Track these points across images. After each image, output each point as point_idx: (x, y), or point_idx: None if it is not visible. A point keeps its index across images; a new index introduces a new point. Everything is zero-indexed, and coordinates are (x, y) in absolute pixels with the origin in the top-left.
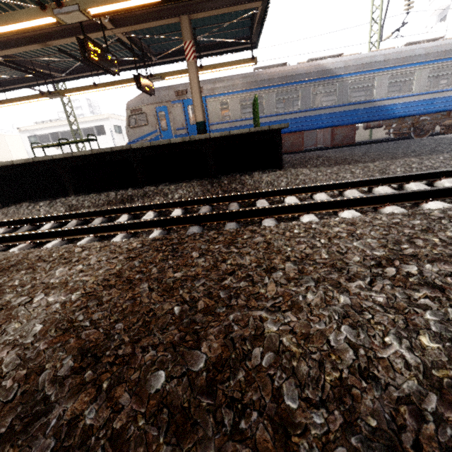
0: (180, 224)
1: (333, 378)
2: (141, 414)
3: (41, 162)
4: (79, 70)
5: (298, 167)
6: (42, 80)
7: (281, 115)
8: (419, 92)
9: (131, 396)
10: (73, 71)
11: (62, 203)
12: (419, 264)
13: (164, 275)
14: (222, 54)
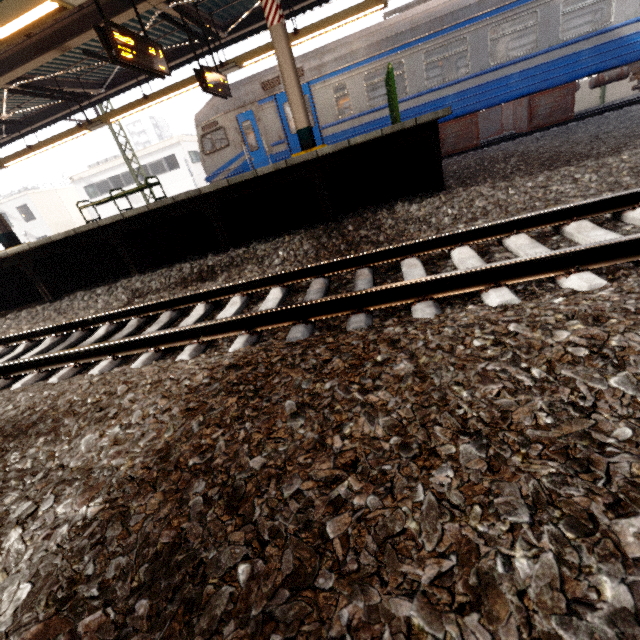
0: (276, 322)
1: None
2: None
3: (86, 233)
4: (122, 79)
5: (472, 184)
6: (77, 105)
7: (437, 90)
8: None
9: None
10: (115, 82)
11: (124, 288)
12: None
13: (234, 460)
14: None
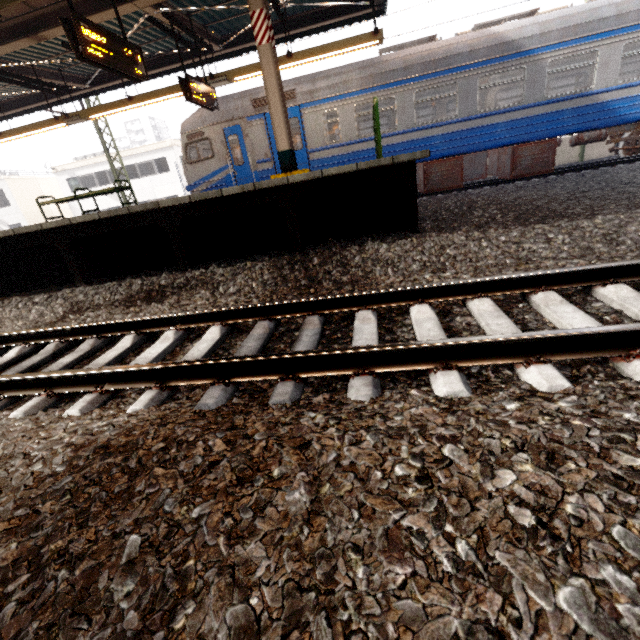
0: (195, 377)
1: None
2: None
3: (28, 235)
4: (109, 77)
5: (446, 230)
6: (58, 97)
7: (425, 129)
8: None
9: None
10: (101, 79)
11: (65, 299)
12: None
13: None
14: (326, 29)
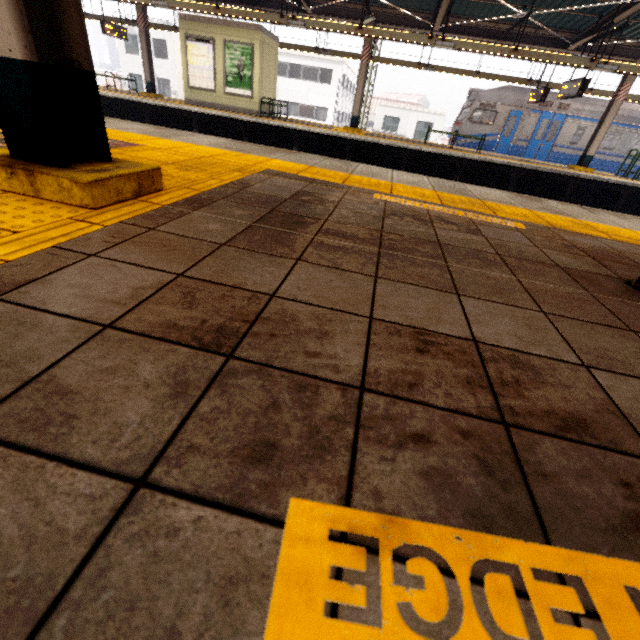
0: None
1: None
2: None
3: (506, 166)
4: None
5: None
6: None
7: (629, 159)
8: None
9: None
10: None
11: None
12: None
13: None
14: None
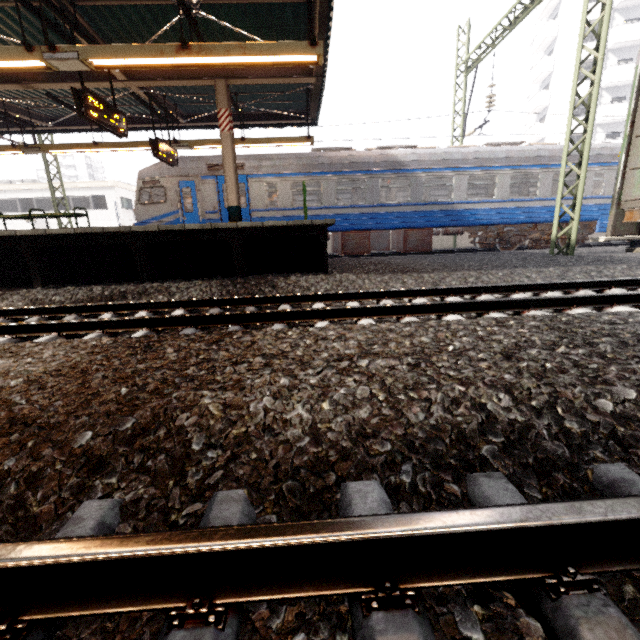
0: (174, 326)
1: (239, 432)
2: (61, 461)
3: None
4: (75, 122)
5: (345, 272)
6: (16, 128)
7: (343, 208)
8: (501, 199)
9: (55, 450)
10: (66, 122)
11: (21, 296)
12: (373, 360)
13: (126, 366)
14: (273, 126)
